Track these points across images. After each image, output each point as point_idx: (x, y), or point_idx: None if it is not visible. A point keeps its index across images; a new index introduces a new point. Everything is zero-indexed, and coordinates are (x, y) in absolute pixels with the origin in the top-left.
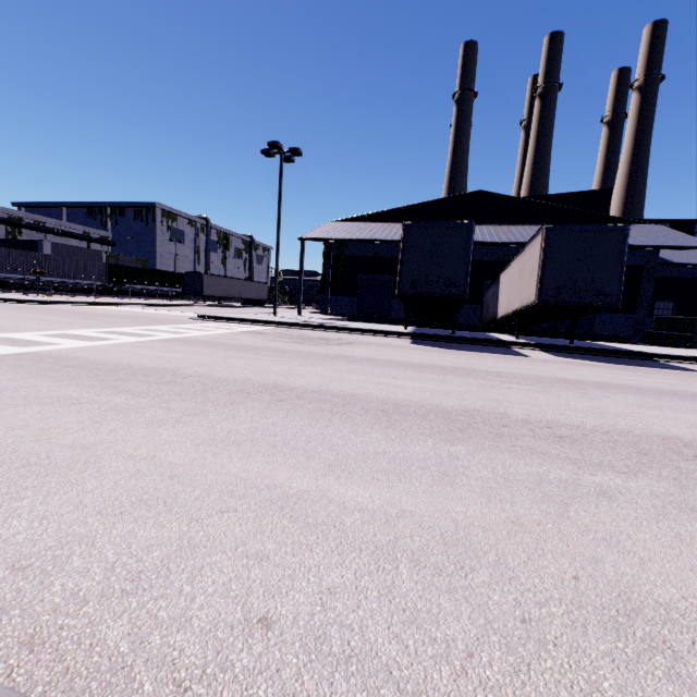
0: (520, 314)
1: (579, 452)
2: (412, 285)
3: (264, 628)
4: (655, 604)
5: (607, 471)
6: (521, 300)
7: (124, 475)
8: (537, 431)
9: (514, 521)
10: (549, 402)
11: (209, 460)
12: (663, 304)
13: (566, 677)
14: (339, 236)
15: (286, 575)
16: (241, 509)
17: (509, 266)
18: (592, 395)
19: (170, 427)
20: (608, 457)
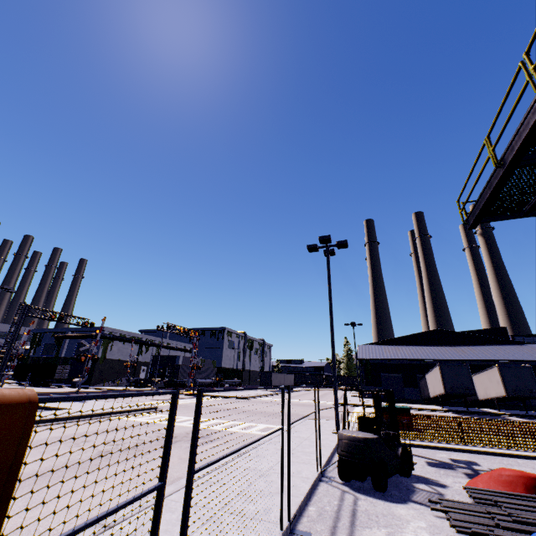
0: (496, 399)
1: None
2: (451, 389)
3: None
4: None
5: None
6: (495, 393)
7: None
8: None
9: None
10: None
11: None
12: None
13: None
14: (377, 357)
15: None
16: None
17: (477, 374)
18: None
19: None
20: None
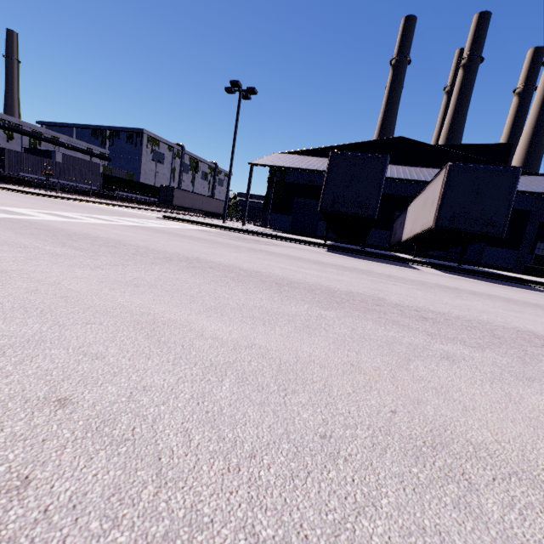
0: (419, 237)
1: (438, 329)
2: (332, 204)
3: (57, 406)
4: (465, 443)
5: (457, 343)
6: (421, 225)
7: (22, 290)
8: (405, 312)
9: (354, 364)
10: (425, 297)
11: (104, 291)
12: (543, 245)
13: (344, 489)
14: (281, 164)
15: (112, 372)
16: (106, 323)
17: (416, 198)
18: (465, 298)
19: (88, 269)
20: (462, 336)
